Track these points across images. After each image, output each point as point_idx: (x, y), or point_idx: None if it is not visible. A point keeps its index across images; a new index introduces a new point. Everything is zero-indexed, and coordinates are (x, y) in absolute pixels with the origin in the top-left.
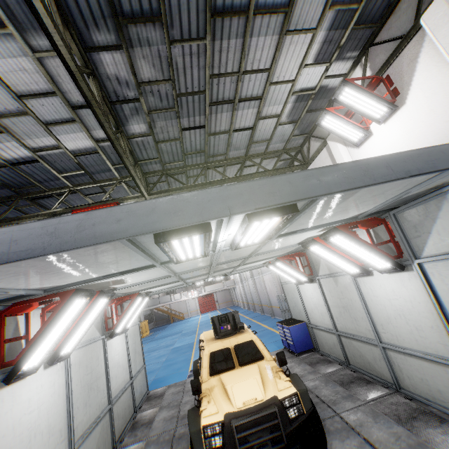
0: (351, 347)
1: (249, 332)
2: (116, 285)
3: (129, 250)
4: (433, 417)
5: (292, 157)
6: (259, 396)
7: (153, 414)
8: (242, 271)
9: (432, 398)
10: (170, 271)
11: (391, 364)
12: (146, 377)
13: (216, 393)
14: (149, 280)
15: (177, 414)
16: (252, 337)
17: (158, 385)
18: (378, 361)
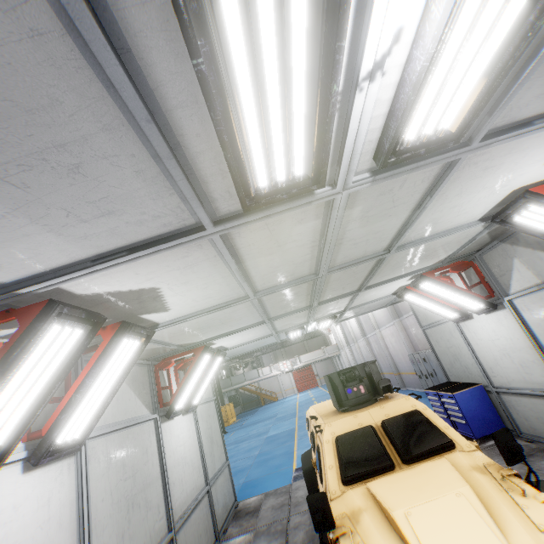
0: None
1: (405, 397)
2: (150, 313)
3: (60, 40)
4: None
5: None
6: None
7: None
8: (357, 315)
9: None
10: (244, 278)
11: None
12: (232, 480)
13: (369, 529)
14: (211, 307)
15: None
16: (413, 404)
17: (251, 492)
18: None
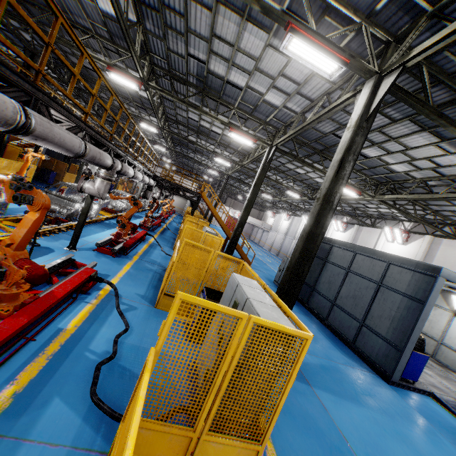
0: None
1: None
2: None
3: None
4: (449, 370)
5: (454, 228)
6: None
7: None
8: None
9: (450, 366)
10: None
11: (438, 349)
12: None
13: None
14: None
15: None
16: None
17: None
18: (429, 345)
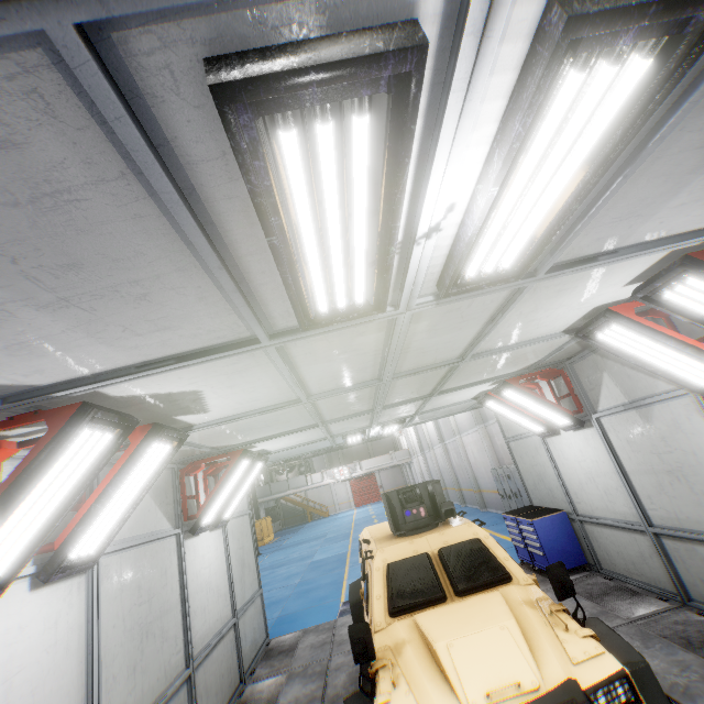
0: (692, 561)
1: (468, 523)
2: (186, 414)
3: (157, 219)
4: None
5: None
6: (527, 675)
7: (275, 687)
8: (431, 419)
9: None
10: (297, 382)
11: None
12: (265, 613)
13: (410, 661)
14: (257, 410)
15: (322, 691)
16: (475, 531)
17: (287, 628)
18: None
